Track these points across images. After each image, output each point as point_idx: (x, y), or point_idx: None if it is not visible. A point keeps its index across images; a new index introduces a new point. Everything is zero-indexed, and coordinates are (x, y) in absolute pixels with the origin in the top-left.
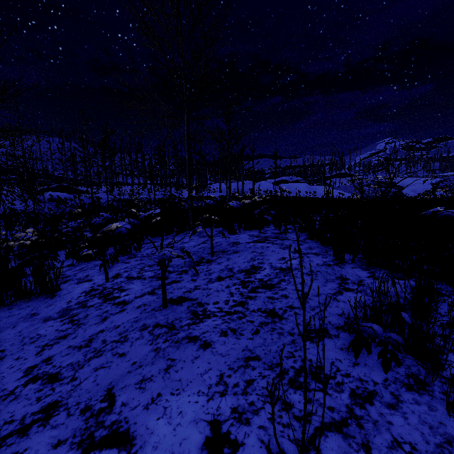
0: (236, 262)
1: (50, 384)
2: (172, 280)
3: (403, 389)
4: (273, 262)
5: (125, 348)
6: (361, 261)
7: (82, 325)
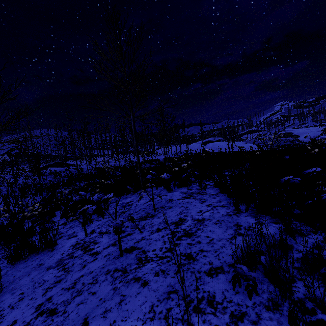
0: (170, 216)
1: (51, 316)
2: (127, 233)
3: (264, 310)
4: (193, 215)
5: (96, 288)
6: (252, 210)
7: (70, 272)
